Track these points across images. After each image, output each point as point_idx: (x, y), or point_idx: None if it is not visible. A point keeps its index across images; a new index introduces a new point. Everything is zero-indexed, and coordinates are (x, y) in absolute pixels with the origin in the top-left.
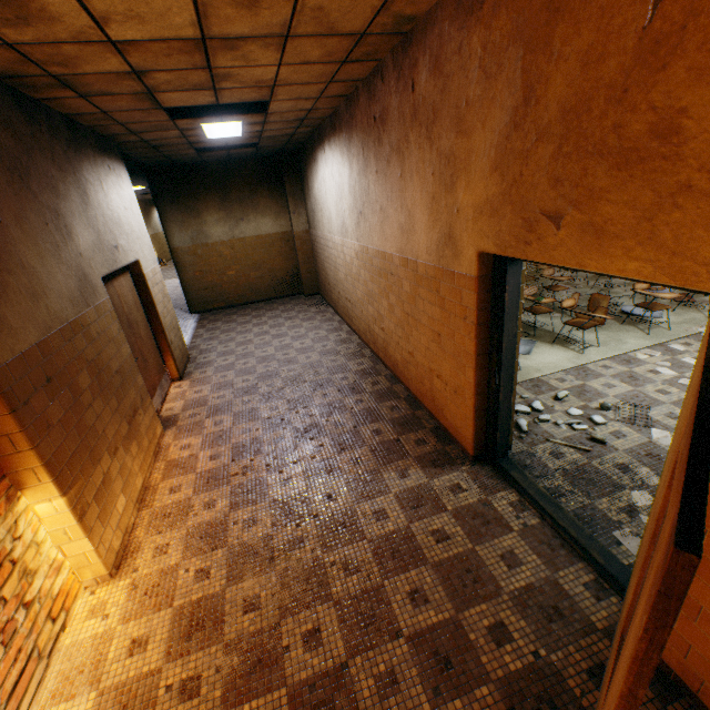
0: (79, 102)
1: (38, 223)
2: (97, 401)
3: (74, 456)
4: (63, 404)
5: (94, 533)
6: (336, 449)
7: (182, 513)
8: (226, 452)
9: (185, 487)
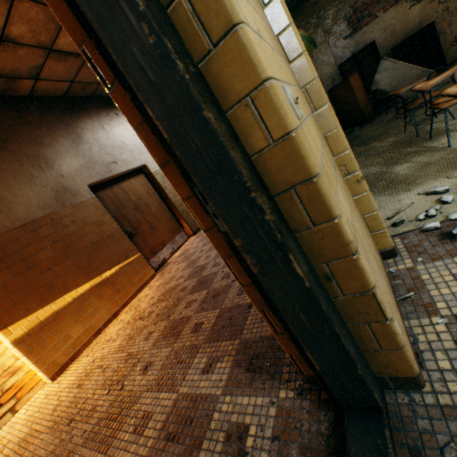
0: (46, 84)
1: (11, 167)
2: (59, 265)
3: (19, 304)
4: (13, 272)
5: (33, 353)
6: (199, 307)
7: (103, 343)
8: (157, 295)
9: (123, 322)
